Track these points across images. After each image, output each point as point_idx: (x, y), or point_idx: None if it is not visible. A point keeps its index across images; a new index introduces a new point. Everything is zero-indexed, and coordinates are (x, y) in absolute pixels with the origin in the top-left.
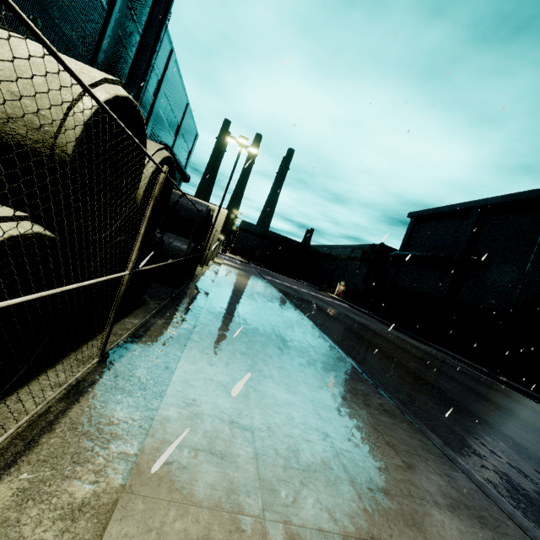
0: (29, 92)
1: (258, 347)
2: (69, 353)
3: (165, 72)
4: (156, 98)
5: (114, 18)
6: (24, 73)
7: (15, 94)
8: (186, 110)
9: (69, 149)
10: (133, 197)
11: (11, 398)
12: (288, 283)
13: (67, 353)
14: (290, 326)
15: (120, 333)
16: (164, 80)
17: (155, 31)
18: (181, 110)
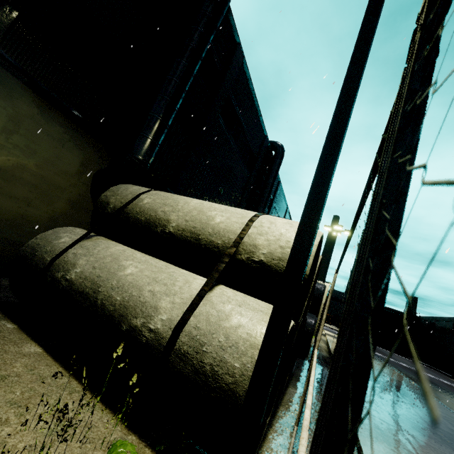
0: (288, 245)
1: (432, 452)
2: (273, 415)
3: (275, 194)
4: (269, 210)
5: (252, 176)
6: (284, 236)
7: (282, 247)
8: (286, 213)
9: (307, 272)
10: (310, 290)
11: (263, 449)
12: (403, 362)
13: (272, 415)
14: (452, 430)
15: (293, 402)
16: (274, 199)
17: (273, 176)
18: (283, 213)
